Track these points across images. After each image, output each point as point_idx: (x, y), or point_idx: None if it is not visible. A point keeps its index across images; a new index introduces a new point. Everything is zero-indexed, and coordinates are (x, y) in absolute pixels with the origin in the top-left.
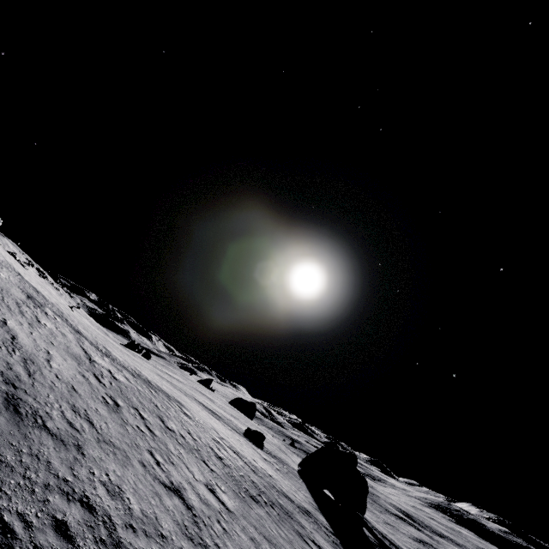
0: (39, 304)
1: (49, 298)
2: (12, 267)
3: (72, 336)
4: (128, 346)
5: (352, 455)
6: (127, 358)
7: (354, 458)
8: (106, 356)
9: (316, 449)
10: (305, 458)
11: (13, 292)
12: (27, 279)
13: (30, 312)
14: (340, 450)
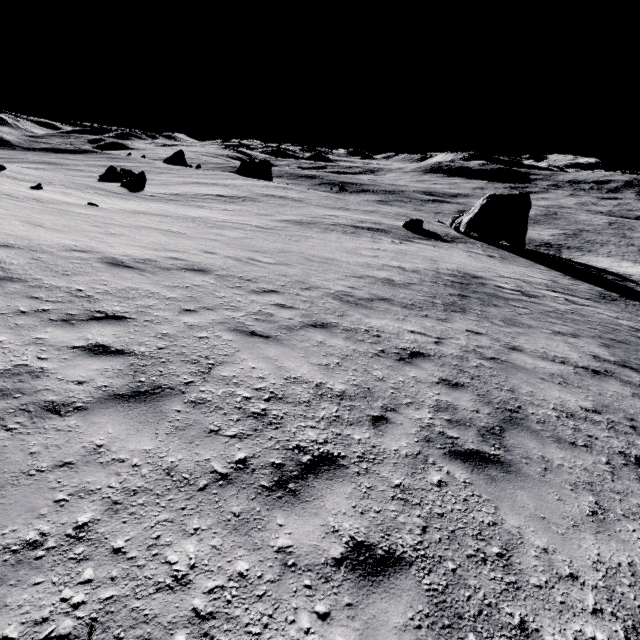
0: (384, 339)
1: (203, 259)
2: (56, 253)
3: (510, 352)
4: (130, 185)
5: (526, 196)
6: (338, 253)
7: (529, 198)
8: (463, 310)
9: (480, 207)
10: (472, 221)
11: (444, 403)
12: (102, 249)
13: (567, 423)
14: (509, 196)
